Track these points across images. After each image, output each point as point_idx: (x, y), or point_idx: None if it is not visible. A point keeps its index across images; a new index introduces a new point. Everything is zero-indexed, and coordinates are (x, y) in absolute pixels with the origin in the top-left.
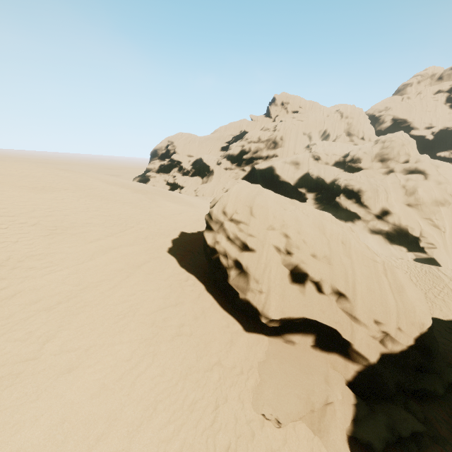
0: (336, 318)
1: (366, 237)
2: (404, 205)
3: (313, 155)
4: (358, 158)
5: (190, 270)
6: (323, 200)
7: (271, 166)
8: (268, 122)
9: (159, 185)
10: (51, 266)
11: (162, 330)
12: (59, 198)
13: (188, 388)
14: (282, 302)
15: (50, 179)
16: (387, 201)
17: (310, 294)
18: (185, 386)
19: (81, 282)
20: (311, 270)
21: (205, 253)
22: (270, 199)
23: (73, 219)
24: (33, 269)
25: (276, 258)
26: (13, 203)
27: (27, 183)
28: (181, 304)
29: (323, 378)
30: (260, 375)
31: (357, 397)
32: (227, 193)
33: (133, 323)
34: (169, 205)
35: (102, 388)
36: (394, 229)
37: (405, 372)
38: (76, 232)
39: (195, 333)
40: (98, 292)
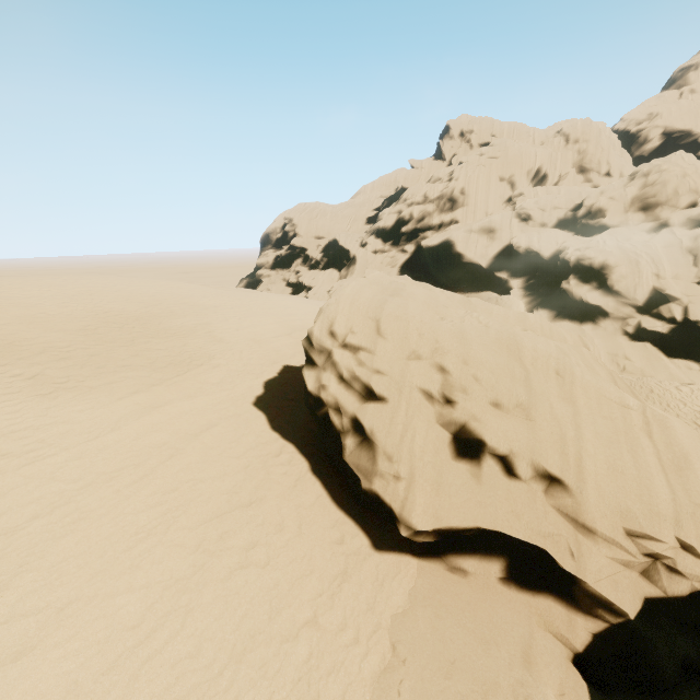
0: (544, 528)
1: (621, 348)
2: (691, 284)
3: (518, 212)
4: (599, 209)
5: (288, 434)
6: (538, 289)
7: (447, 239)
8: (440, 168)
9: (275, 288)
10: (40, 449)
11: (214, 557)
12: (92, 327)
13: (243, 681)
14: (436, 498)
15: (87, 298)
16: (657, 281)
17: (490, 480)
18: (236, 678)
19: (84, 475)
20: (489, 434)
21: (306, 405)
22: (415, 302)
23: (102, 361)
24: (6, 457)
25: (425, 411)
26: (14, 342)
27: (49, 307)
28: (258, 503)
29: (518, 654)
30: (392, 645)
31: (594, 694)
32: (336, 299)
33: (162, 548)
34: (273, 322)
35: (69, 693)
36: (674, 329)
37: (699, 638)
38: (100, 382)
39: (276, 561)
40: (111, 490)
